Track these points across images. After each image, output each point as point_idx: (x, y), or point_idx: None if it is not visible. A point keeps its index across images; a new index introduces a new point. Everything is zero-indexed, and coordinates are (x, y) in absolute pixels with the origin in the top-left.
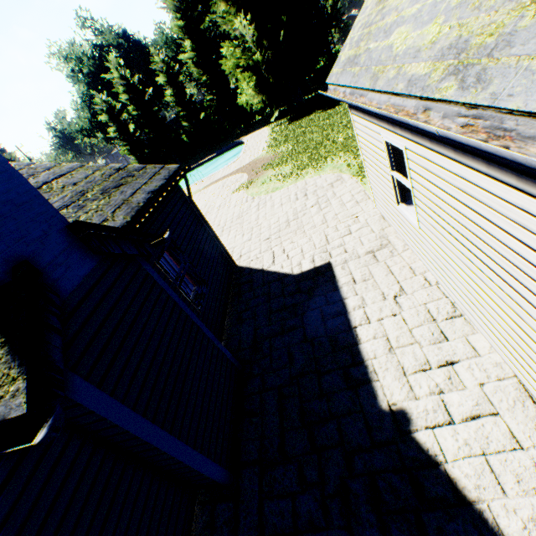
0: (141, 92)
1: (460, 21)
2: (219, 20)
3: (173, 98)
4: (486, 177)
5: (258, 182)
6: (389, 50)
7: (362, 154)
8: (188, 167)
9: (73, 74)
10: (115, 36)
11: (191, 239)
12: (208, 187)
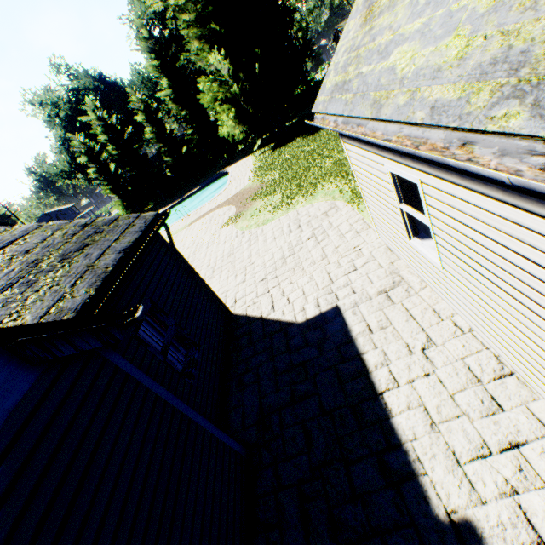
0: (120, 131)
1: (502, 28)
2: (193, 57)
3: (153, 135)
4: None
5: (247, 215)
6: (391, 72)
7: (359, 183)
8: (167, 213)
9: (49, 118)
10: (91, 79)
11: (176, 295)
12: (195, 222)
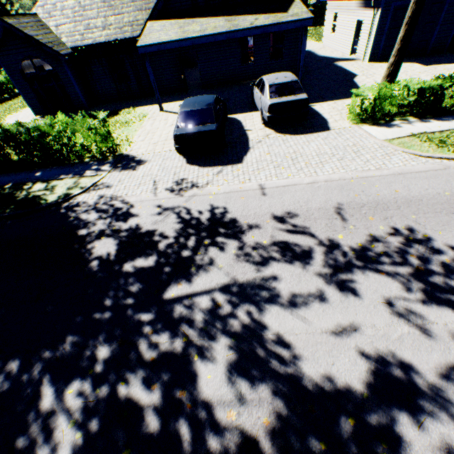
0: None
1: None
2: None
3: None
4: (347, 10)
5: None
6: None
7: (325, 23)
8: None
9: None
10: None
11: None
12: None
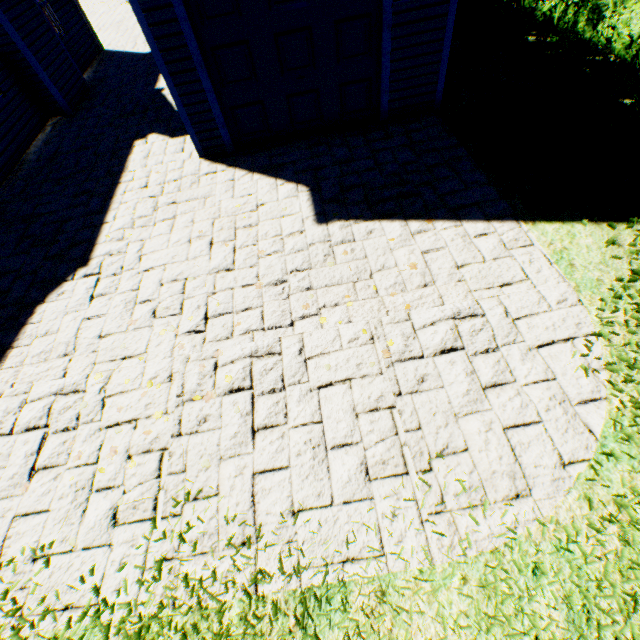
0: None
1: None
2: None
3: None
4: None
5: None
6: None
7: None
8: None
9: None
10: None
11: None
12: None
